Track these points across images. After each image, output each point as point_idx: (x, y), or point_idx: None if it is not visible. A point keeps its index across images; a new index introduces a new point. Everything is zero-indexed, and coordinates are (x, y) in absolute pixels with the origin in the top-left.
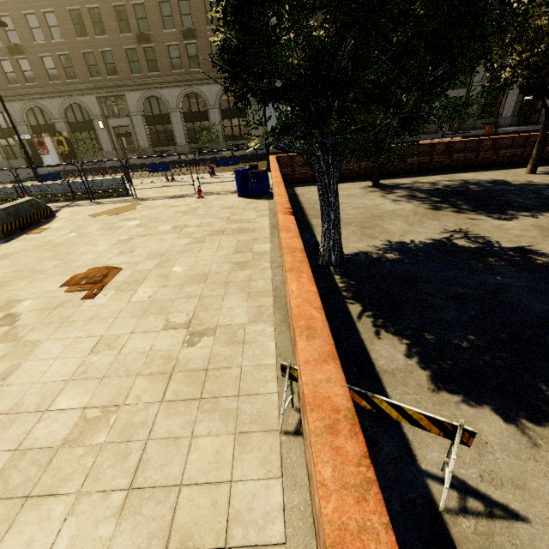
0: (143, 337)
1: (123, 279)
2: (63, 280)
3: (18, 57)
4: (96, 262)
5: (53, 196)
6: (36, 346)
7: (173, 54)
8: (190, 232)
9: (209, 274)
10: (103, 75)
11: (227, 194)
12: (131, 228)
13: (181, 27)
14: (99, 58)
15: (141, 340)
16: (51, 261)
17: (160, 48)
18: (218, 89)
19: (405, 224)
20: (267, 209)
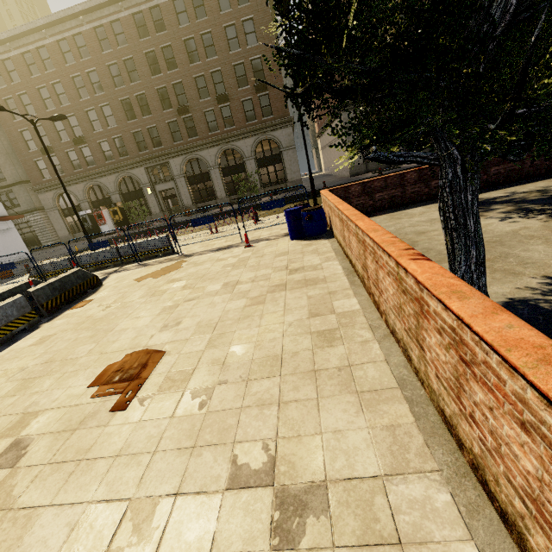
0: (196, 509)
1: (166, 370)
2: (93, 376)
3: (81, 146)
4: (135, 342)
5: (102, 263)
6: (29, 525)
7: (209, 119)
8: (245, 289)
9: (283, 357)
10: (150, 148)
11: (277, 238)
12: (177, 291)
13: (215, 95)
14: (146, 135)
15: (194, 520)
16: (86, 344)
17: (198, 116)
18: (252, 141)
19: (551, 248)
20: (331, 250)
